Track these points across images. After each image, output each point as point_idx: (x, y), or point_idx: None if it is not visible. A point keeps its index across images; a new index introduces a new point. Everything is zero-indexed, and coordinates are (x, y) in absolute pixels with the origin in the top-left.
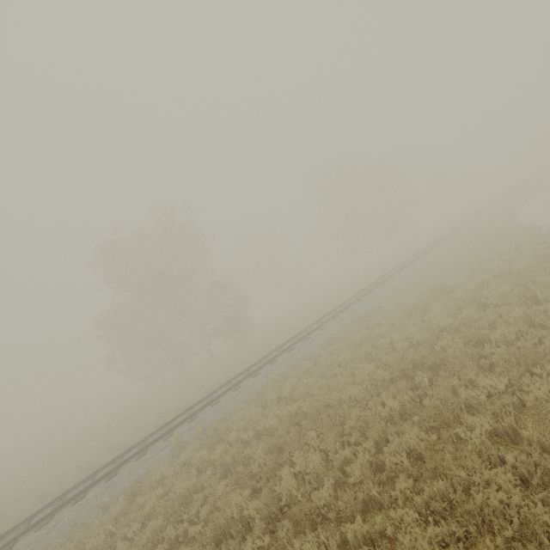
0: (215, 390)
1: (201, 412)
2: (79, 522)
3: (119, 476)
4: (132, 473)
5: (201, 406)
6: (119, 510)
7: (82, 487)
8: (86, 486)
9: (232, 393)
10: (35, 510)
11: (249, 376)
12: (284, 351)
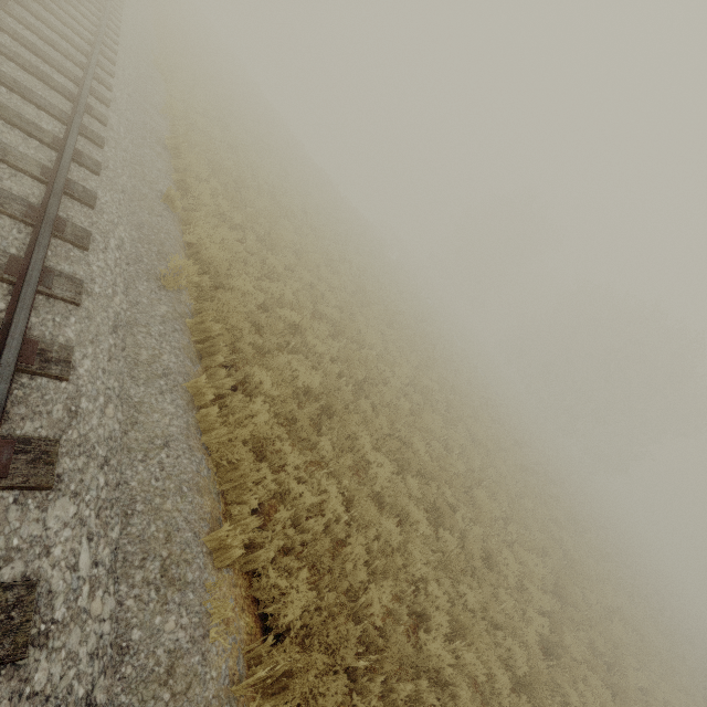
0: None
1: None
2: None
3: None
4: None
5: None
6: None
7: None
8: None
9: None
10: None
11: None
12: None
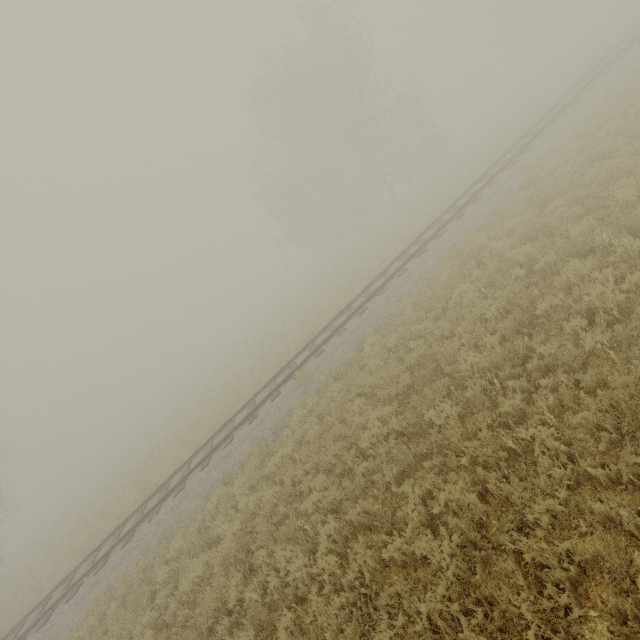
0: (500, 158)
1: (512, 162)
2: (473, 228)
3: (472, 210)
4: (488, 202)
5: (512, 156)
6: (532, 192)
7: (420, 243)
8: (438, 229)
9: (543, 136)
10: (355, 293)
11: (550, 123)
12: (579, 93)
